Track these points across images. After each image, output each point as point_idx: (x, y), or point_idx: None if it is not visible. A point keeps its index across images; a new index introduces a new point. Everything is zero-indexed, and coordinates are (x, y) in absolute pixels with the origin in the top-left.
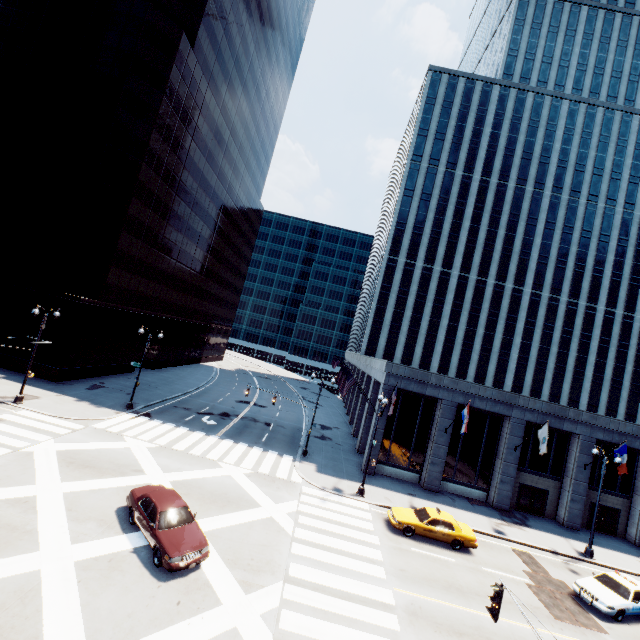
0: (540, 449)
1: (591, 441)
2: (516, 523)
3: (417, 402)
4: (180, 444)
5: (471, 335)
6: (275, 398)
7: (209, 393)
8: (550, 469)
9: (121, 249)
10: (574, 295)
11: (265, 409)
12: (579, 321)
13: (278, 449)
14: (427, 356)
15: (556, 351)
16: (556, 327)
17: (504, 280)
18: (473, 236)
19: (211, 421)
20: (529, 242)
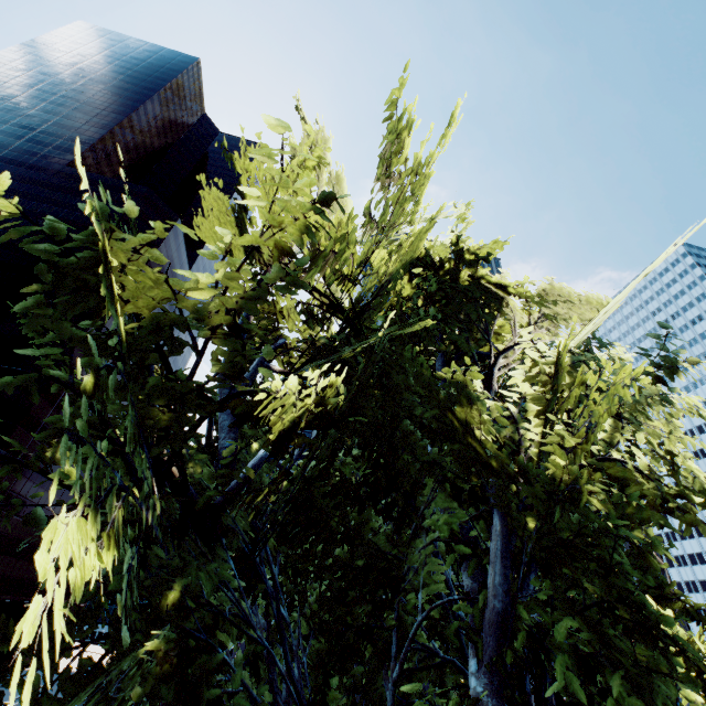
0: None
1: None
2: None
3: None
4: None
5: None
6: None
7: None
8: None
9: None
10: None
11: None
12: None
13: None
14: None
15: None
16: None
17: None
18: None
19: None
20: None
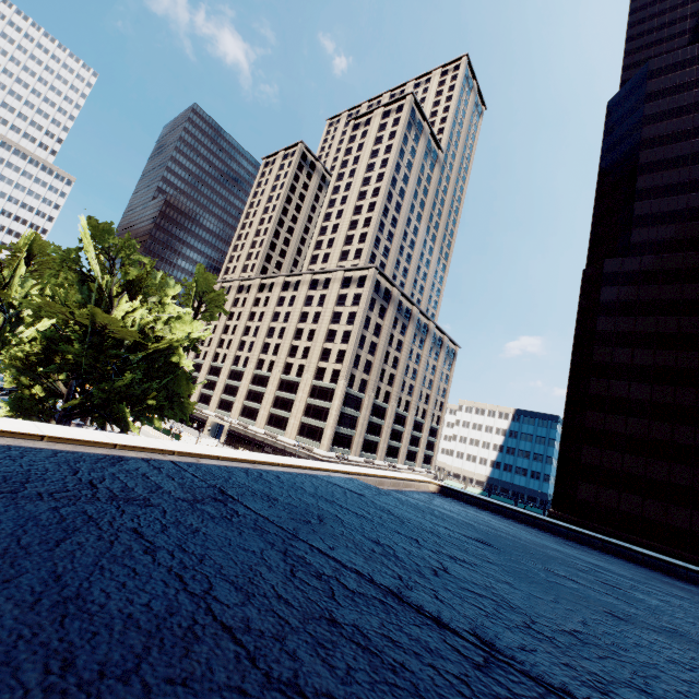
0: None
1: None
2: None
3: None
4: None
5: None
6: None
7: None
8: None
9: (588, 463)
10: None
11: None
12: None
13: None
14: None
15: None
16: None
17: None
18: None
19: None
20: None
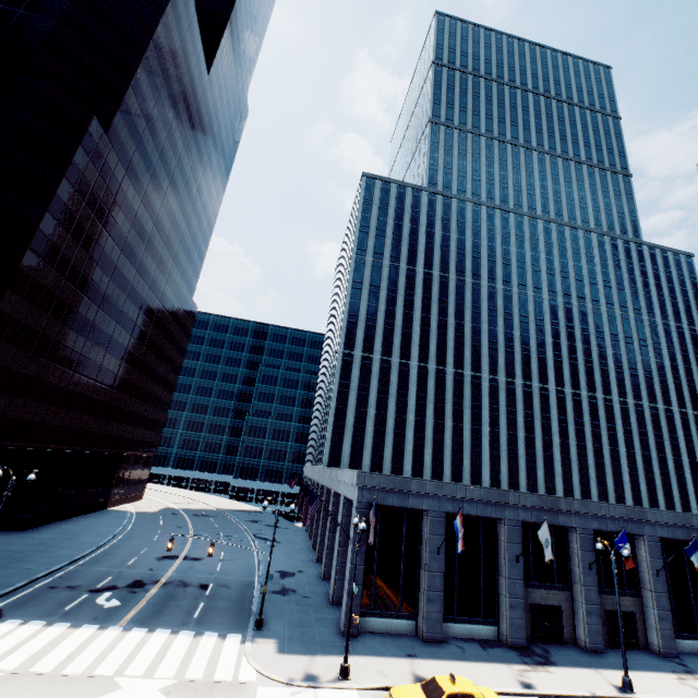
0: (545, 555)
1: (588, 533)
2: (540, 663)
3: (399, 519)
4: (47, 659)
5: (440, 429)
6: (212, 546)
7: (115, 553)
8: (557, 577)
9: None
10: (527, 377)
11: (201, 562)
12: (537, 403)
13: (219, 626)
14: (398, 459)
15: (523, 436)
16: (518, 411)
17: (462, 367)
18: (426, 325)
19: (112, 601)
20: (478, 329)
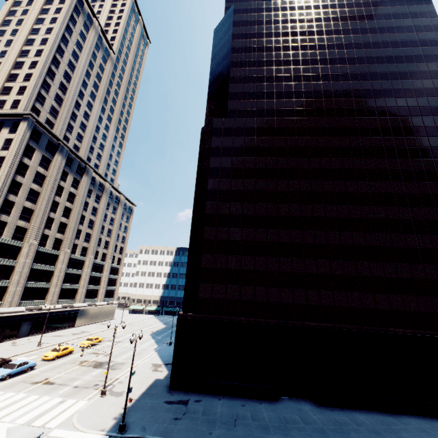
0: None
1: None
2: None
3: None
4: None
5: None
6: None
7: None
8: None
9: (206, 267)
10: None
11: None
12: None
13: None
14: None
15: None
16: None
17: None
18: None
19: None
20: None
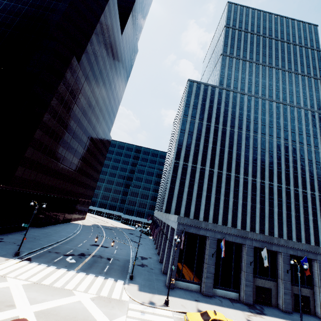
0: (264, 263)
1: (287, 256)
2: (258, 313)
3: (195, 239)
4: (48, 279)
5: (218, 200)
6: (113, 242)
7: (73, 241)
8: (270, 274)
9: (27, 156)
10: (262, 178)
11: (108, 249)
12: (267, 191)
13: (114, 276)
14: (197, 212)
15: (259, 206)
16: (257, 194)
17: (230, 172)
18: (214, 151)
19: (72, 260)
20: (239, 154)
